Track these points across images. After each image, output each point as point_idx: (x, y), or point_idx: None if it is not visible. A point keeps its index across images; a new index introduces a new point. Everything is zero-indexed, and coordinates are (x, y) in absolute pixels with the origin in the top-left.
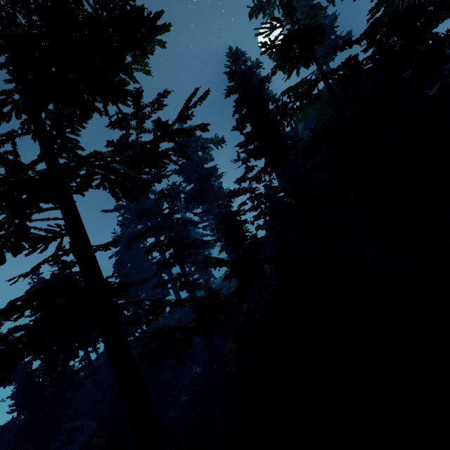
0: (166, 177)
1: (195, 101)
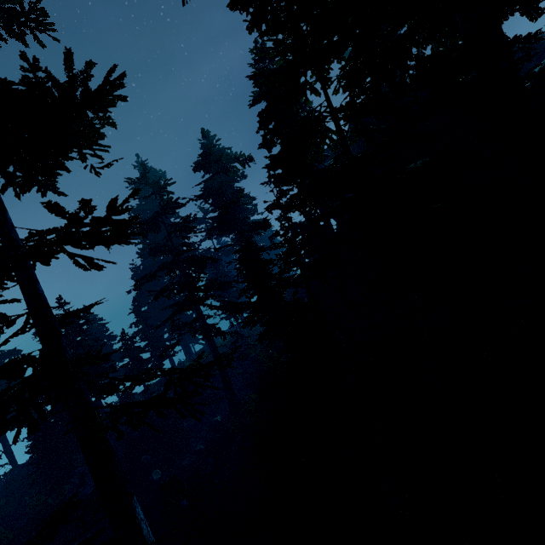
0: (179, 208)
1: (125, 199)
